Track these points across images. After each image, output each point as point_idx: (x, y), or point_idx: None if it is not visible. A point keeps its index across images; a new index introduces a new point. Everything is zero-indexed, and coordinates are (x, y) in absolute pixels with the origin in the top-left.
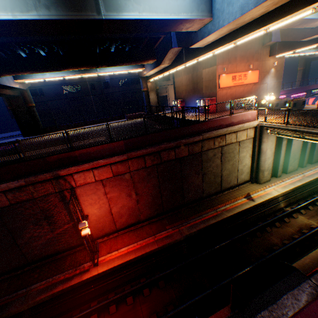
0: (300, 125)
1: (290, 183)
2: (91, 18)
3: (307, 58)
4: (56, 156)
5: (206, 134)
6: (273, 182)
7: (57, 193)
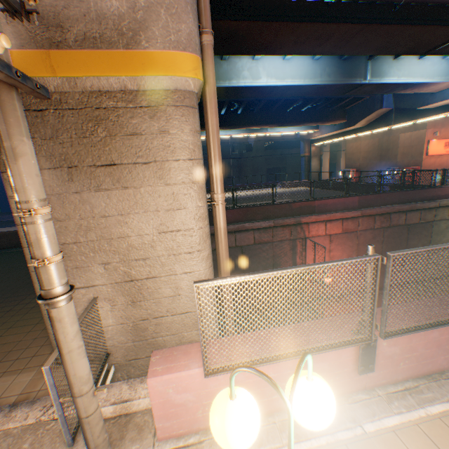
0: None
1: None
2: (357, 83)
3: None
4: (299, 203)
5: (443, 201)
6: None
7: (290, 240)
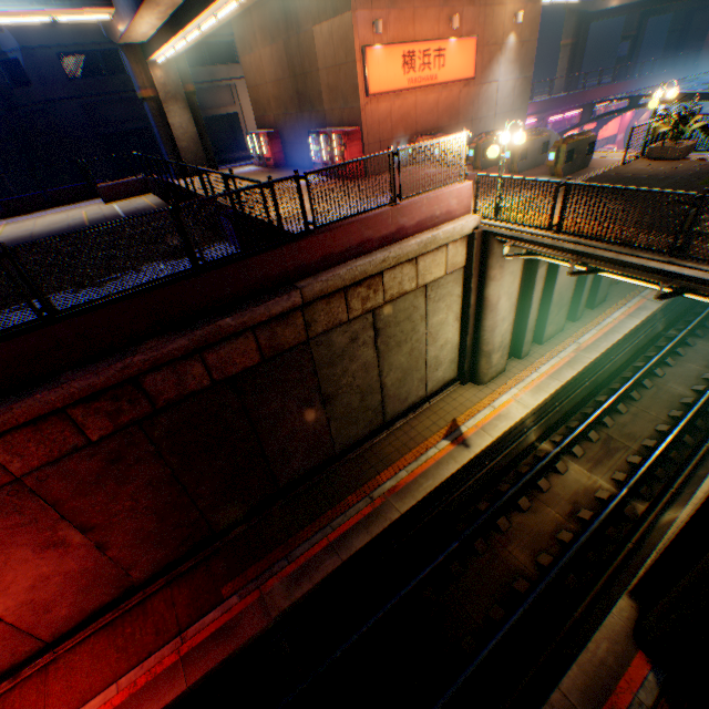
0: (598, 238)
1: (551, 375)
2: None
3: (583, 12)
4: None
5: (315, 284)
6: (513, 374)
7: None
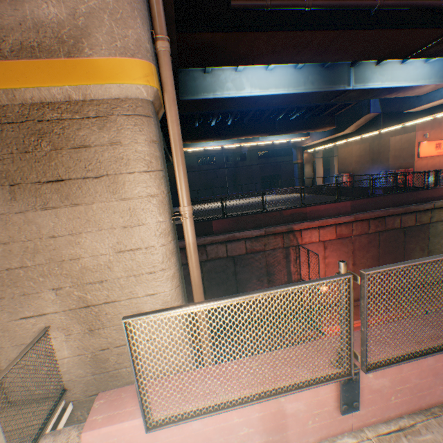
0: None
1: None
2: (341, 89)
3: None
4: (290, 210)
5: (437, 202)
6: None
7: (283, 248)
